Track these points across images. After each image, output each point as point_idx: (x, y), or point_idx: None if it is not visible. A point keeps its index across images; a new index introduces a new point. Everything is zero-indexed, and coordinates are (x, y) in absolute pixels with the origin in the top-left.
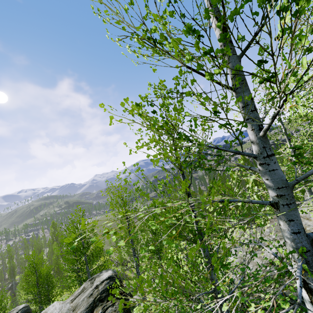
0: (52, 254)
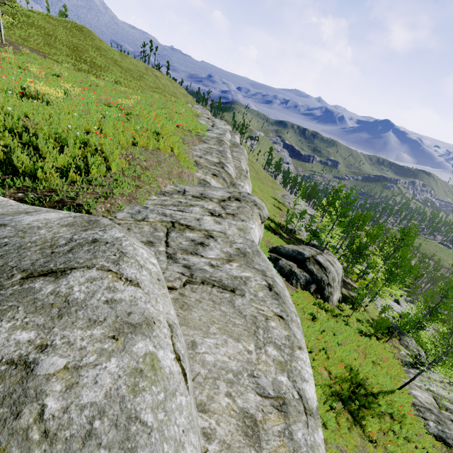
0: None
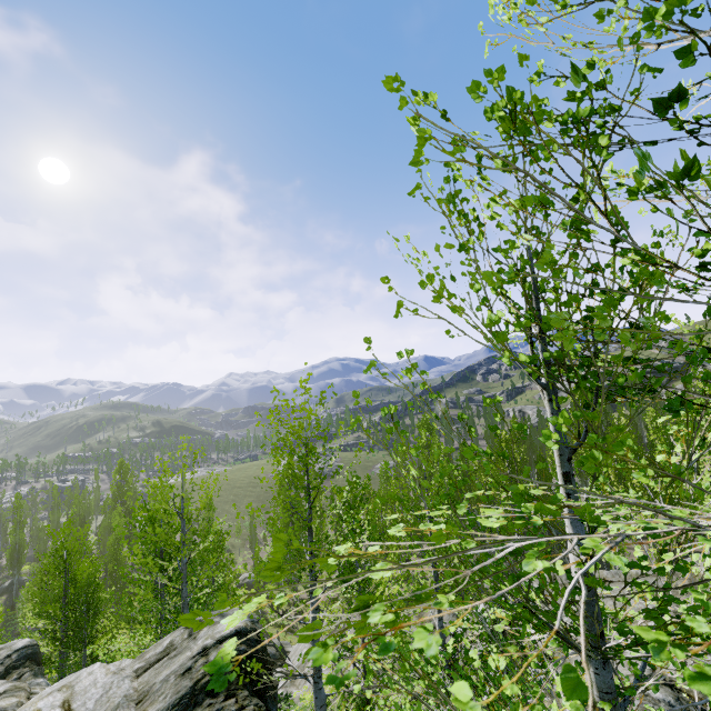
0: (107, 531)
